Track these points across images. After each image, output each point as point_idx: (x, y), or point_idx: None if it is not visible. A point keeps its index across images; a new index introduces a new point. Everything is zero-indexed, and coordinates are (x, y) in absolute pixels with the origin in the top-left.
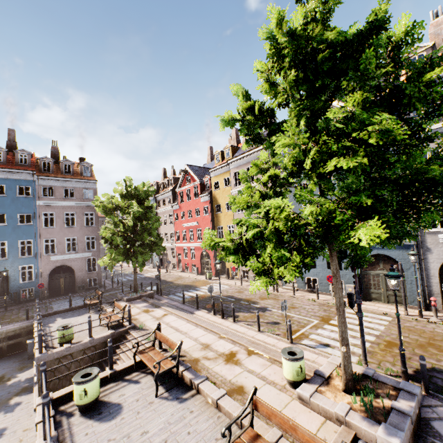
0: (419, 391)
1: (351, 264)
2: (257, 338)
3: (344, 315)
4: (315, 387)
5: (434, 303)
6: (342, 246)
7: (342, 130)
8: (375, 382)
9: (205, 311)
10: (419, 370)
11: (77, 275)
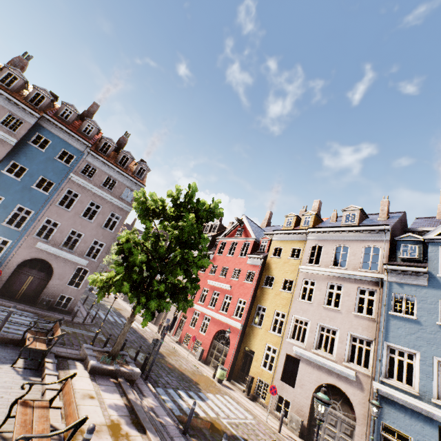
0: None
1: None
2: None
3: None
4: None
5: None
6: None
7: None
8: None
9: None
10: None
11: (52, 282)
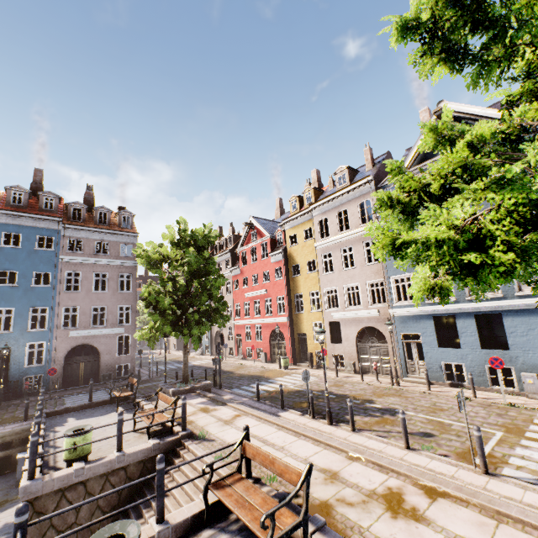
0: None
1: None
2: (413, 462)
3: None
4: None
5: None
6: None
7: None
8: None
9: (295, 412)
10: None
11: (103, 359)
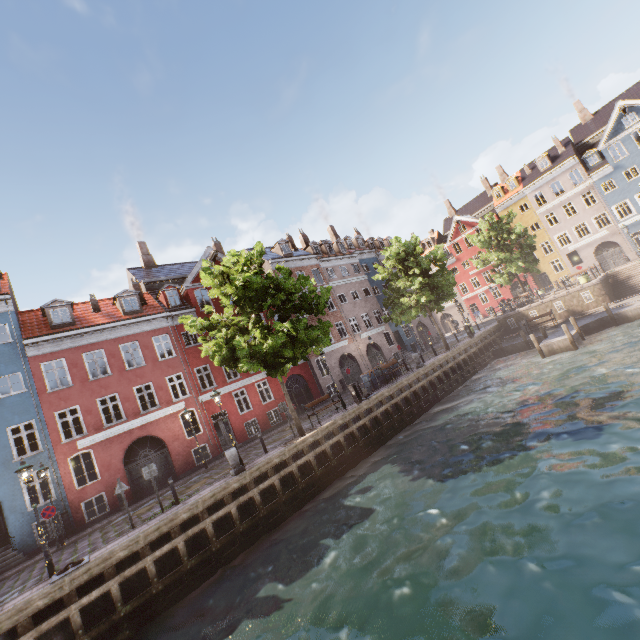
0: None
1: None
2: None
3: None
4: None
5: None
6: None
7: None
8: None
9: None
10: None
11: (429, 330)
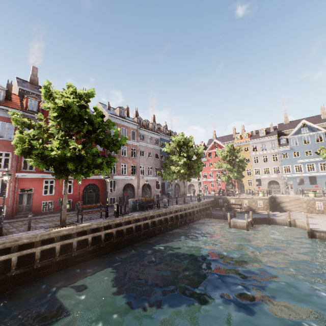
0: None
1: None
2: None
3: None
4: None
5: None
6: None
7: None
8: None
9: None
10: None
11: (180, 189)
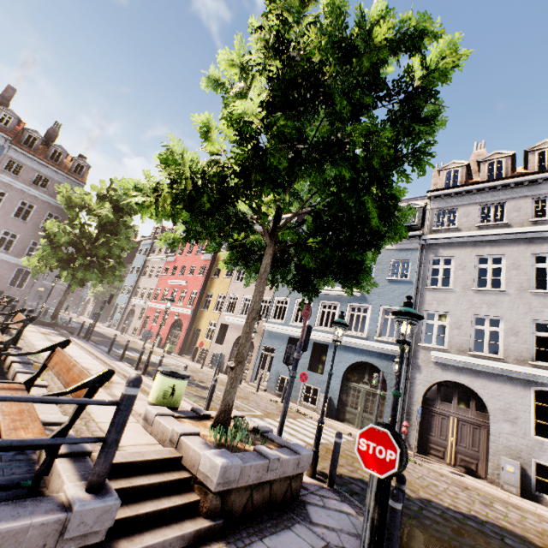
0: (306, 452)
1: (294, 287)
2: None
3: (252, 324)
4: (177, 415)
5: (405, 429)
6: (286, 255)
7: (271, 26)
8: (262, 437)
9: (128, 364)
10: (342, 475)
11: None
